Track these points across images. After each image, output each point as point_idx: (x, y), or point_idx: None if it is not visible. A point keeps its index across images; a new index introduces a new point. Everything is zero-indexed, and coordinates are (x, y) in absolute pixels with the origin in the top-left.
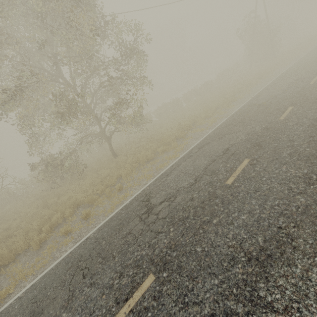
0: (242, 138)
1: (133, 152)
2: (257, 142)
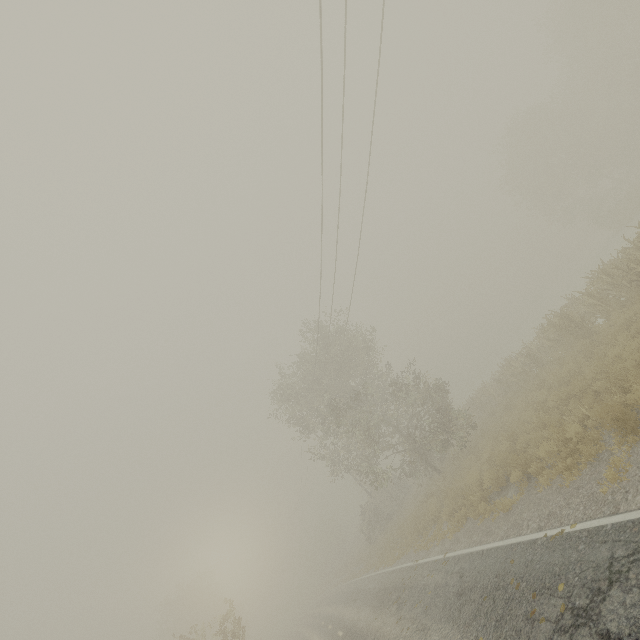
0: (360, 616)
1: (435, 491)
2: (347, 633)
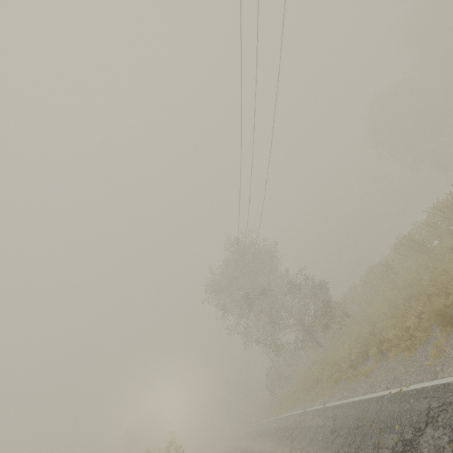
0: (265, 447)
1: (319, 360)
2: None
